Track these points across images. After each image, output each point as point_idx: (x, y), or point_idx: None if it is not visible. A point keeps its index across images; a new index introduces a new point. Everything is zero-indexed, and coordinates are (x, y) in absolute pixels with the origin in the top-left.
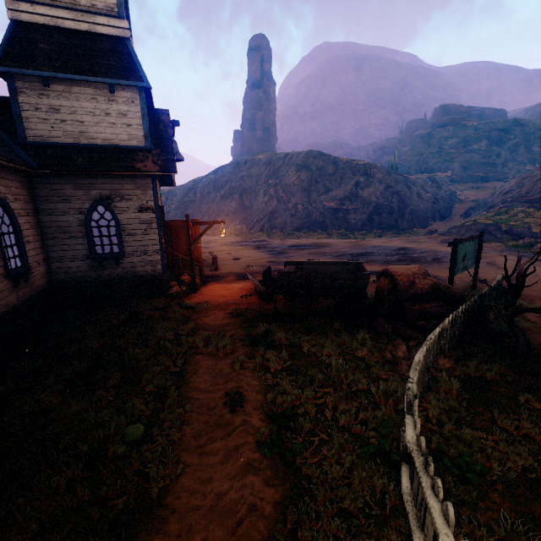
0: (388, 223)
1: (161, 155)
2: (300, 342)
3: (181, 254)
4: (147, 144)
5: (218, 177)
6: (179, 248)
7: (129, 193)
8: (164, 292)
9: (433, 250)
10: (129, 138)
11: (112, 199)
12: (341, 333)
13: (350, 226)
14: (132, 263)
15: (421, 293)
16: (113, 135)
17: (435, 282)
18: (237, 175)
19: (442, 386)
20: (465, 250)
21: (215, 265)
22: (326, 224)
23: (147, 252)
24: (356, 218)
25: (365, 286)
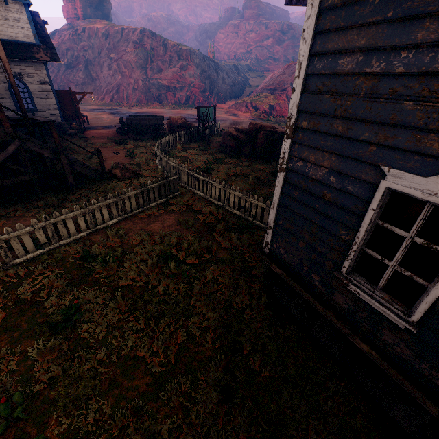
0: (202, 99)
1: (48, 49)
2: (138, 144)
3: (68, 112)
4: (37, 42)
5: (57, 44)
6: (66, 108)
7: (32, 72)
8: (65, 133)
9: (217, 117)
10: (24, 36)
11: (22, 76)
12: (154, 141)
13: (178, 101)
14: (42, 115)
15: (179, 125)
16: (14, 34)
17: (185, 121)
18: (77, 44)
19: (177, 147)
20: (206, 112)
21: (87, 121)
22: (162, 98)
23: (50, 109)
24: (182, 94)
25: (162, 124)
